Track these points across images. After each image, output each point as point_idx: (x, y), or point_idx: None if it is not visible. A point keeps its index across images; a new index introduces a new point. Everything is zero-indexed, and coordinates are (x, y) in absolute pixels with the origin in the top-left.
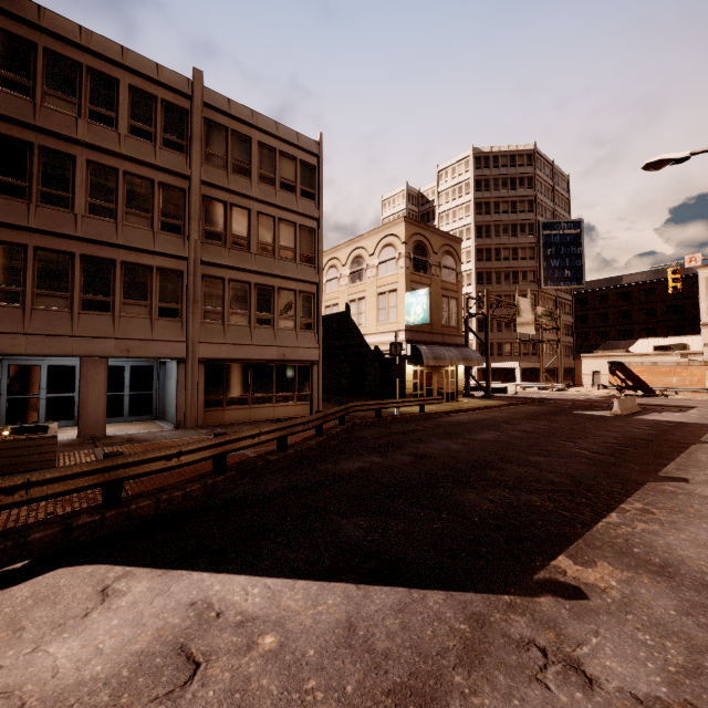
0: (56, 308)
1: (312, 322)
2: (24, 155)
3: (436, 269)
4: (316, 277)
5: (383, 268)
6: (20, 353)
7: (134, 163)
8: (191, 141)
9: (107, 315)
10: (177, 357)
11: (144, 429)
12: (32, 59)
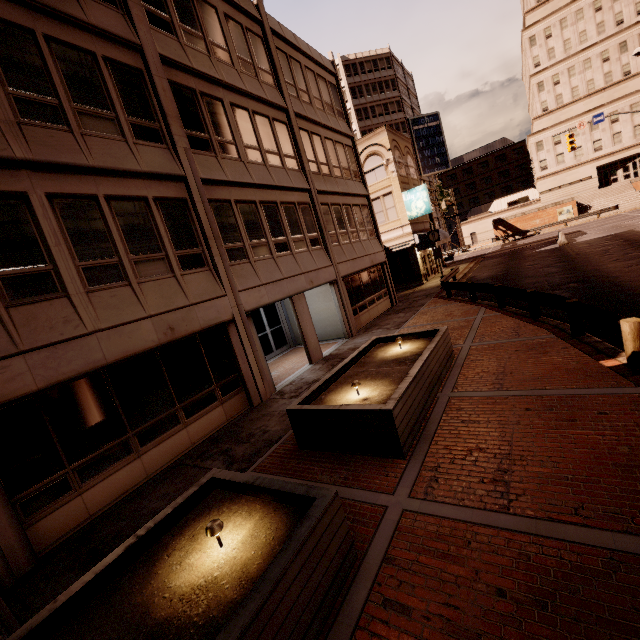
0: (264, 256)
1: (373, 230)
2: (194, 104)
3: (407, 169)
4: (365, 190)
5: (371, 176)
6: (266, 303)
7: (253, 100)
8: (277, 71)
9: (289, 255)
10: (333, 280)
11: (327, 347)
12: None
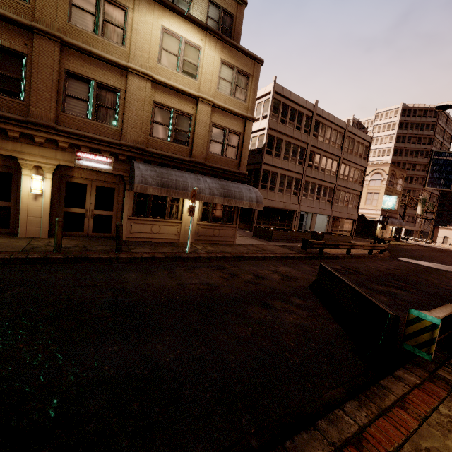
0: (311, 199)
1: (356, 205)
2: (313, 156)
3: (395, 185)
4: (361, 189)
5: (373, 182)
6: (305, 211)
7: (330, 154)
8: (343, 144)
9: (318, 201)
10: (328, 215)
11: None
12: (318, 126)
